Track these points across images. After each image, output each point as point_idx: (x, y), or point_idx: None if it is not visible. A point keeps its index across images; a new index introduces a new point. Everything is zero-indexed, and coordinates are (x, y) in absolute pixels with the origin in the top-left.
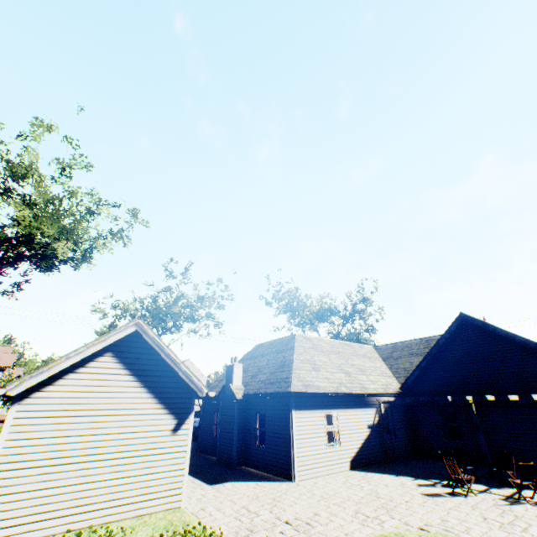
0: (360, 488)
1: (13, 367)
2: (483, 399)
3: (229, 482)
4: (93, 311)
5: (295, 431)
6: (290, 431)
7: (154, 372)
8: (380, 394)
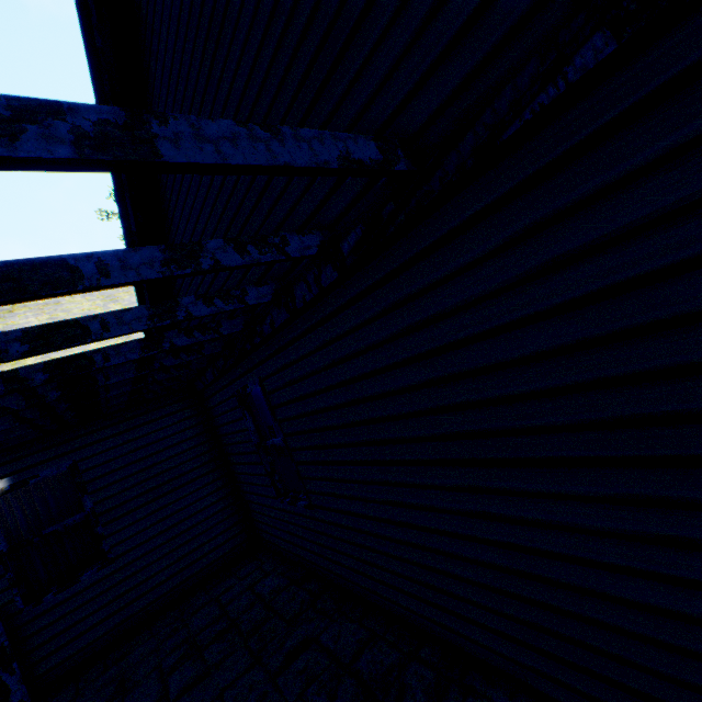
0: None
1: None
2: None
3: None
4: None
5: None
6: None
7: None
8: None
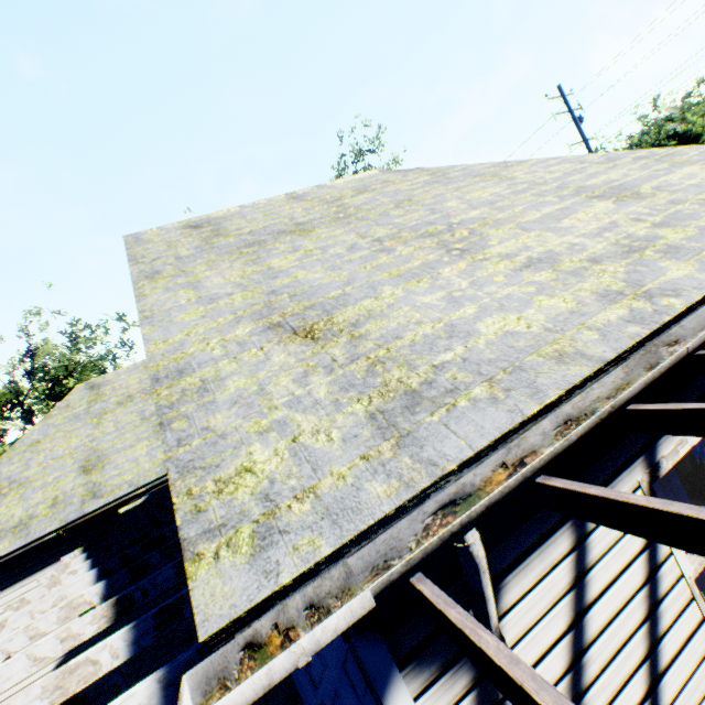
0: None
1: None
2: None
3: None
4: None
5: None
6: None
7: None
8: (124, 499)
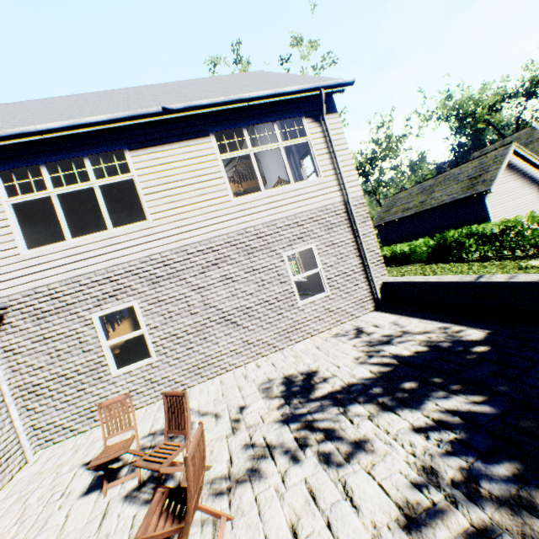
0: None
1: None
2: None
3: None
4: None
5: None
6: None
7: (520, 170)
8: None
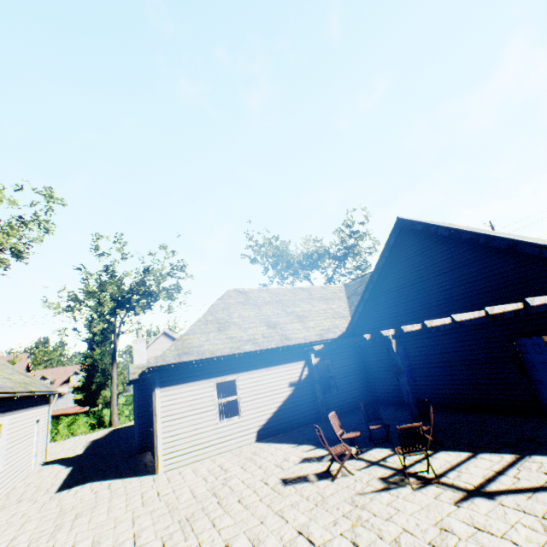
0: (217, 478)
1: (30, 372)
2: (403, 332)
3: (86, 483)
4: (52, 308)
5: (161, 413)
6: (153, 415)
7: None
8: (307, 344)
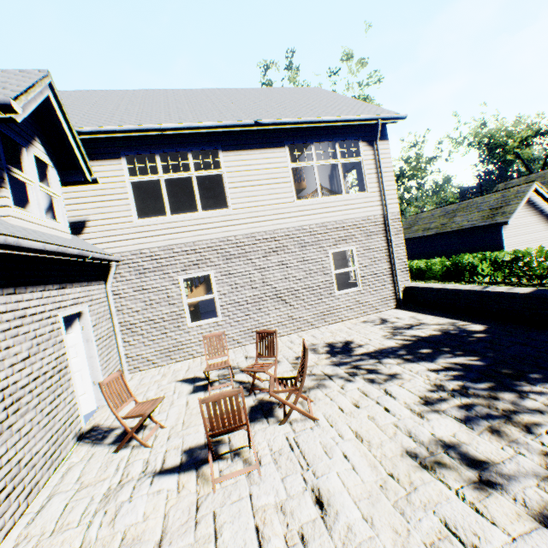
0: None
1: None
2: None
3: None
4: None
5: None
6: None
7: (538, 207)
8: None
